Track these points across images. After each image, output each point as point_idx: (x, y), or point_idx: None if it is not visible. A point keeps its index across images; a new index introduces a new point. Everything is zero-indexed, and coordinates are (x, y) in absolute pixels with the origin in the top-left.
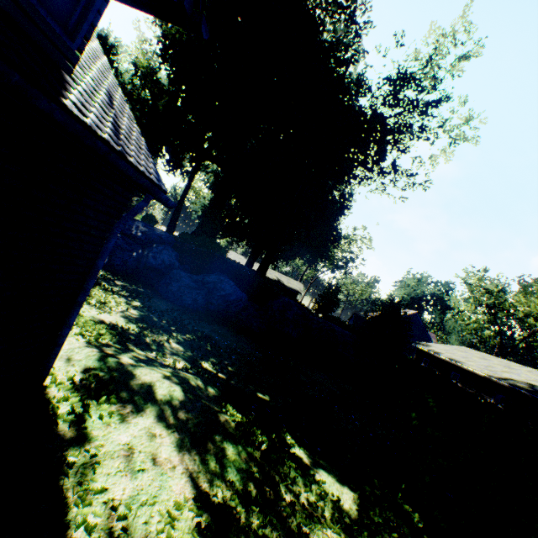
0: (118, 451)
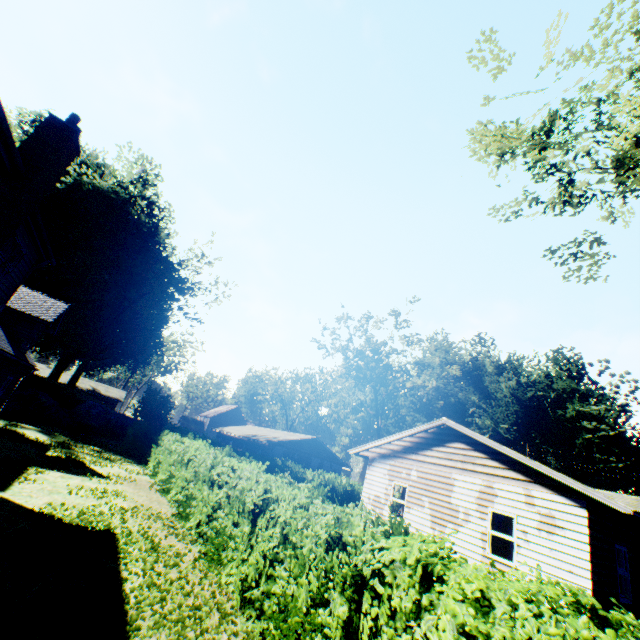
0: (29, 433)
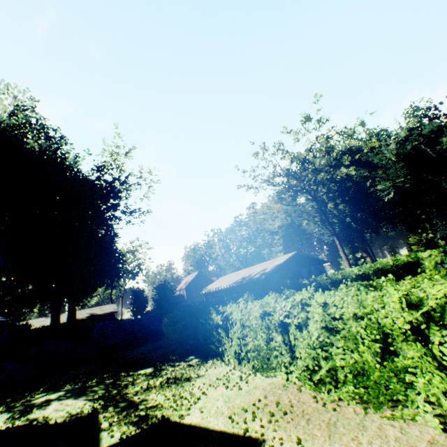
0: (52, 412)
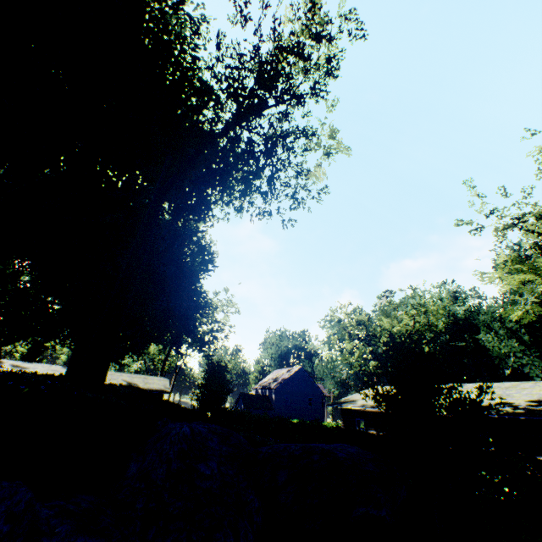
0: None
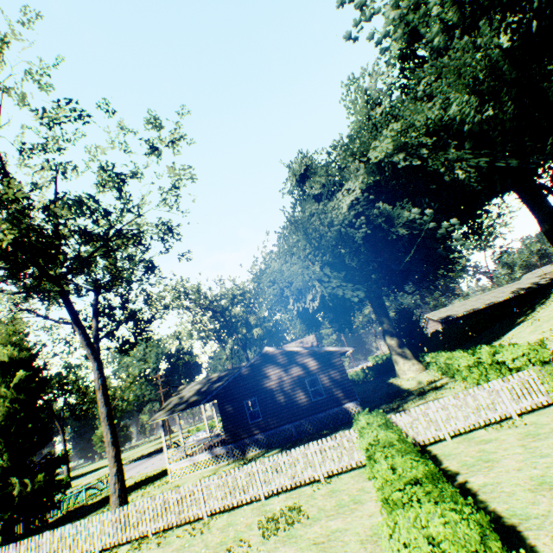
0: None
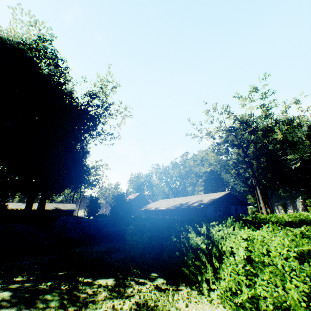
0: None
